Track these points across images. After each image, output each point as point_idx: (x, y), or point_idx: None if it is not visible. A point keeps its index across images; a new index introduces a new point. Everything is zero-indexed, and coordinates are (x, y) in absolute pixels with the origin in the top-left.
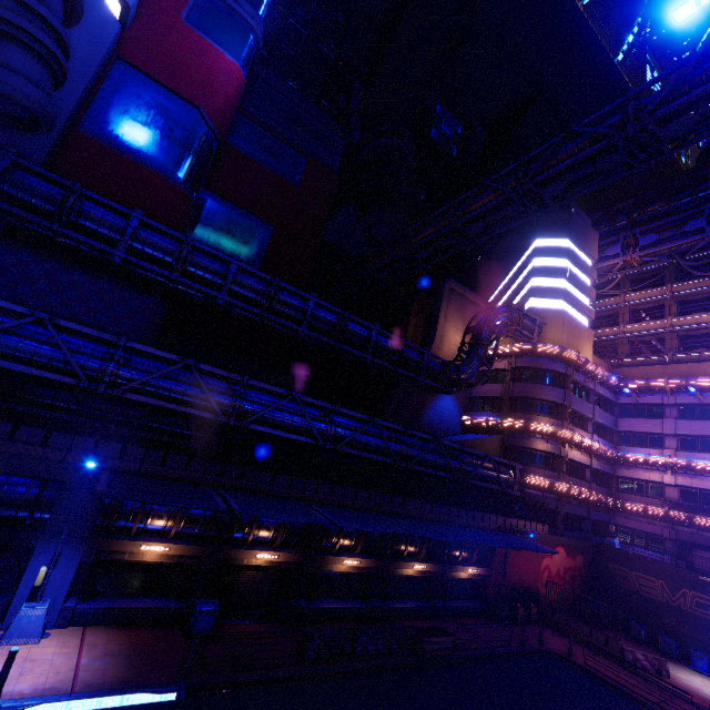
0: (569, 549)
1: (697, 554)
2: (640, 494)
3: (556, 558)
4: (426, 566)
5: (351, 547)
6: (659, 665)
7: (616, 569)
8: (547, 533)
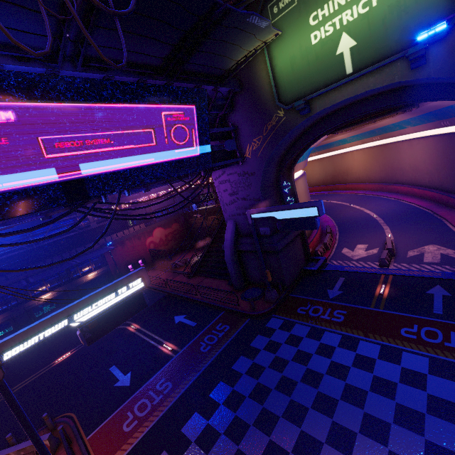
0: (165, 225)
1: None
2: None
3: (156, 235)
4: (51, 293)
5: None
6: (185, 261)
7: (192, 221)
8: (144, 227)
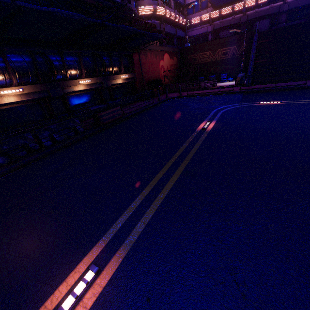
0: (170, 54)
1: (221, 34)
2: (197, 11)
3: (165, 61)
4: (90, 80)
5: (5, 81)
6: (213, 82)
7: (190, 57)
8: (159, 46)
